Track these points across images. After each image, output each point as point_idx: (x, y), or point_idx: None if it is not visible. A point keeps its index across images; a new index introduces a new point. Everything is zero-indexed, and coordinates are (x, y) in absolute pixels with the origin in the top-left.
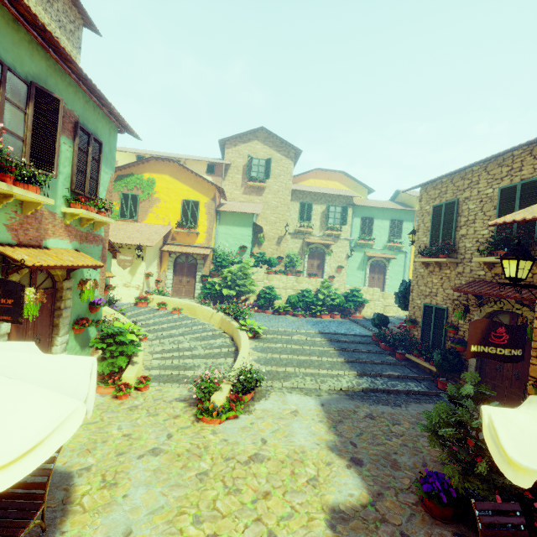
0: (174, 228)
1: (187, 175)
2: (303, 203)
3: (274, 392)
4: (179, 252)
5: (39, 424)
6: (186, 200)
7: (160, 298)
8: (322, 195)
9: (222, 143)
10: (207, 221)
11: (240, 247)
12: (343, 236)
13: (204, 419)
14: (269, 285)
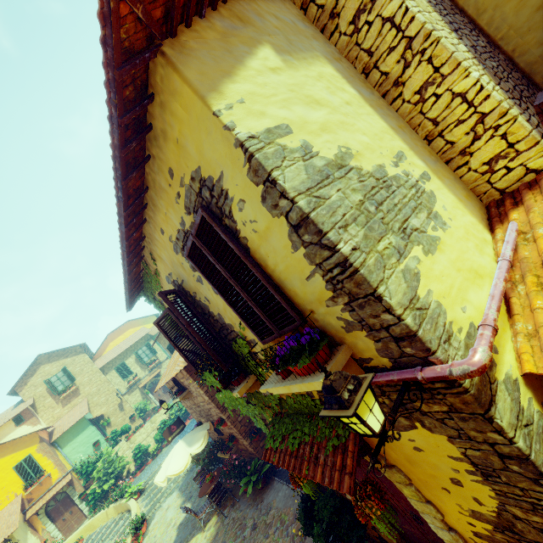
0: (24, 493)
1: (2, 449)
2: (117, 367)
3: (157, 511)
4: (44, 504)
5: None
6: (17, 465)
7: None
8: (125, 350)
9: (12, 392)
10: (50, 459)
11: (93, 446)
12: (162, 359)
13: None
14: (136, 446)
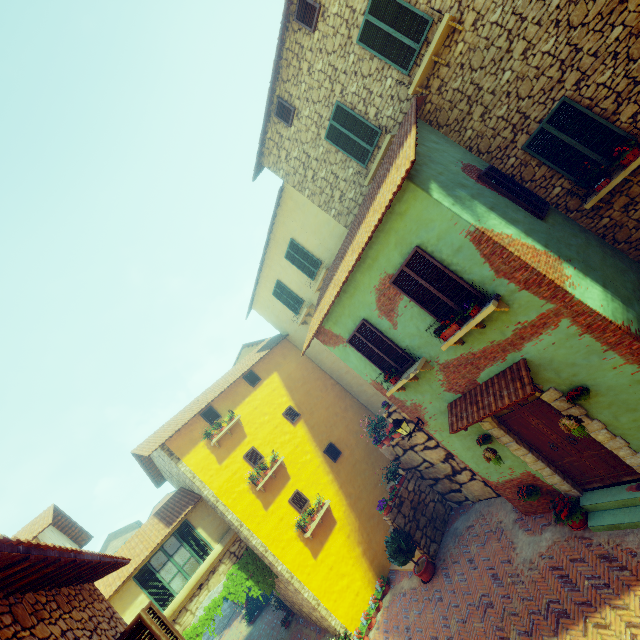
0: None
1: None
2: None
3: None
4: None
5: None
6: None
7: None
8: None
9: None
10: None
11: None
12: None
13: None
14: None
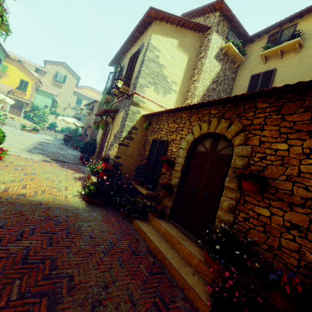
0: (14, 89)
1: (25, 70)
2: (79, 98)
3: (43, 134)
4: (15, 98)
5: (11, 101)
6: (23, 80)
7: (4, 112)
8: (87, 97)
9: (45, 61)
10: (31, 91)
11: (45, 105)
12: None
13: (23, 130)
14: (55, 122)
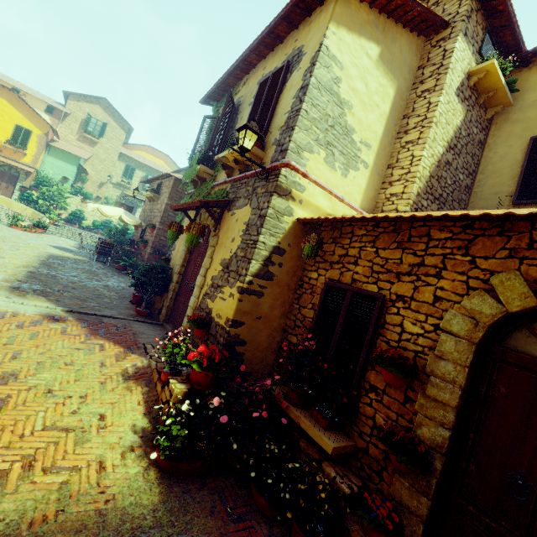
0: (3, 143)
1: (25, 108)
2: (128, 165)
3: (56, 235)
4: (4, 162)
5: None
6: (20, 126)
7: None
8: (145, 165)
9: (67, 94)
10: (37, 149)
11: (63, 177)
12: None
13: (13, 227)
14: (81, 209)
